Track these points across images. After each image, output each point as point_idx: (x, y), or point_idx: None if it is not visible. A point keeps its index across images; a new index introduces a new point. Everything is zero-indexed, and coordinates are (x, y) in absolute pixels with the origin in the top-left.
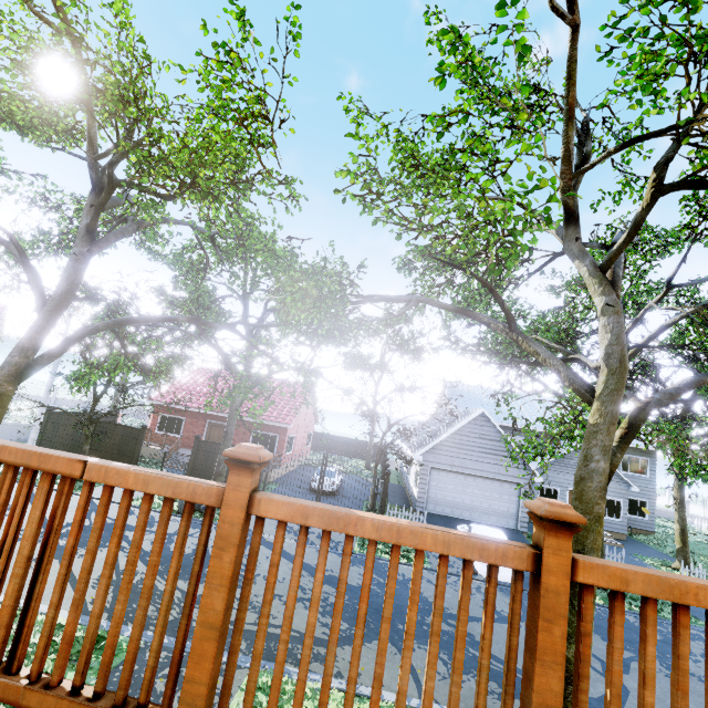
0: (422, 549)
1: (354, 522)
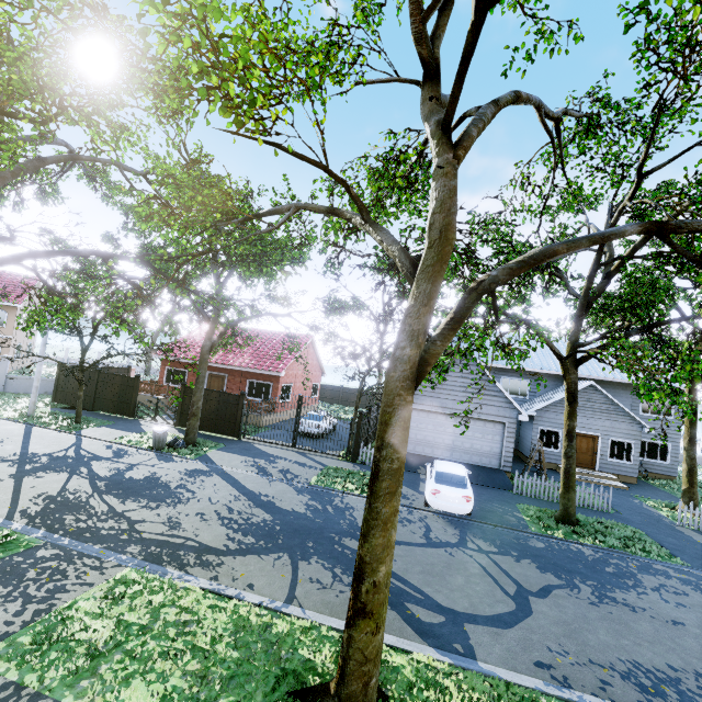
0: None
1: None
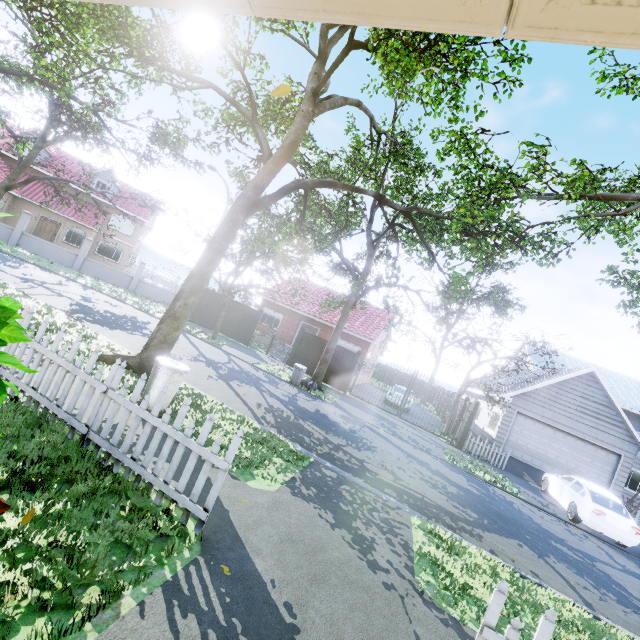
0: None
1: None
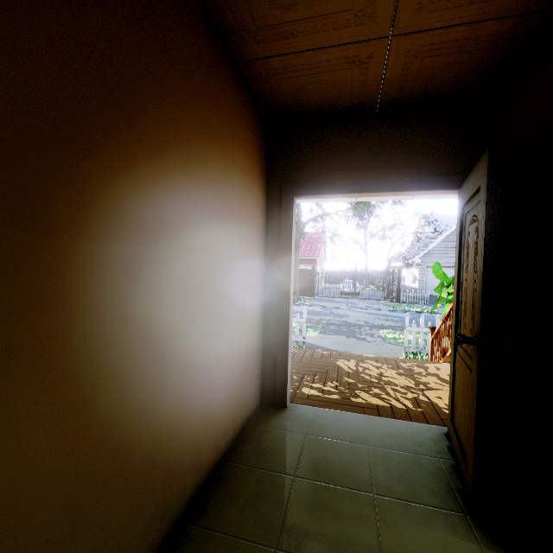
0: None
1: None
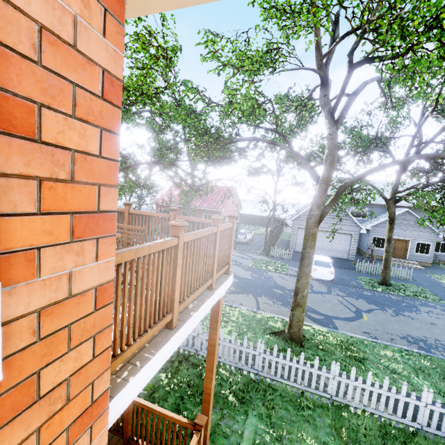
0: (153, 216)
1: (144, 212)
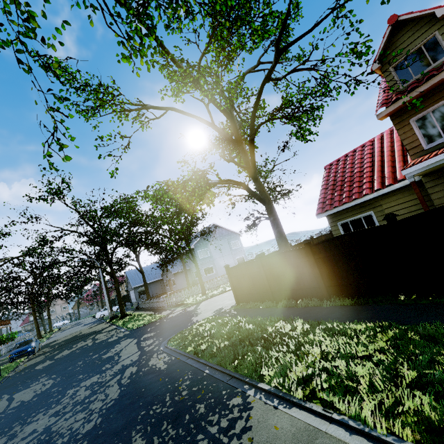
0: None
1: None
